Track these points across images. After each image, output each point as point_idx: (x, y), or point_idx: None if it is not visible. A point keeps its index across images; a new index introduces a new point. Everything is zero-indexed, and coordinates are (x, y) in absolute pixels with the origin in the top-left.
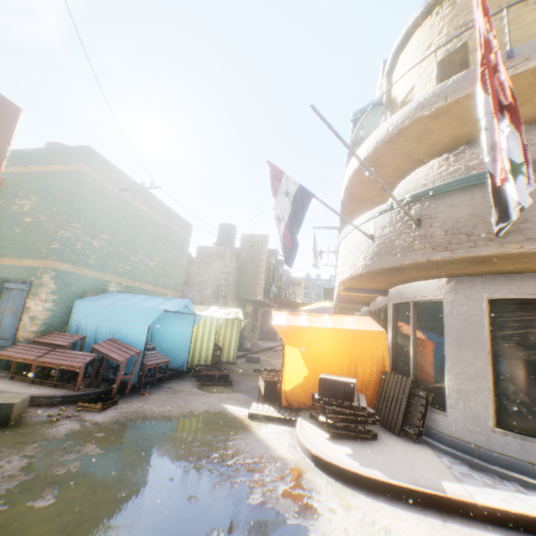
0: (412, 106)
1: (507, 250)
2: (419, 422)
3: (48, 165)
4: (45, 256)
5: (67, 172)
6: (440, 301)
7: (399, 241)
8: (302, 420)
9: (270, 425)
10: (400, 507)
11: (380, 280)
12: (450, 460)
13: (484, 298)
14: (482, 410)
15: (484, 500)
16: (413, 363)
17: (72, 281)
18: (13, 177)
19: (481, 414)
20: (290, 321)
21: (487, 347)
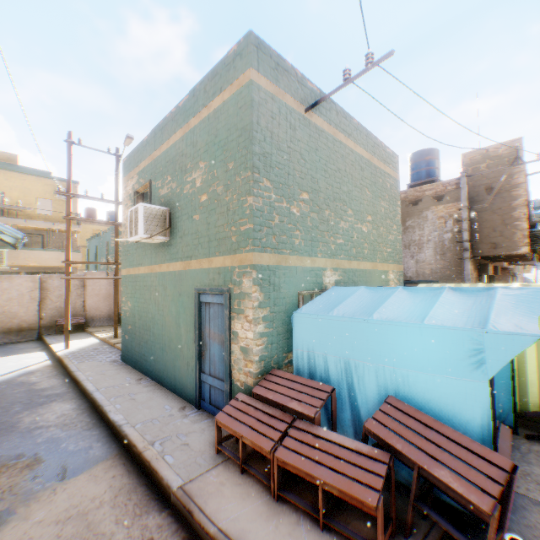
0: None
1: None
2: None
3: (204, 107)
4: (235, 248)
5: (230, 101)
6: None
7: None
8: None
9: None
10: None
11: None
12: None
13: None
14: None
15: None
16: None
17: (279, 281)
18: (175, 150)
19: None
20: None
21: None
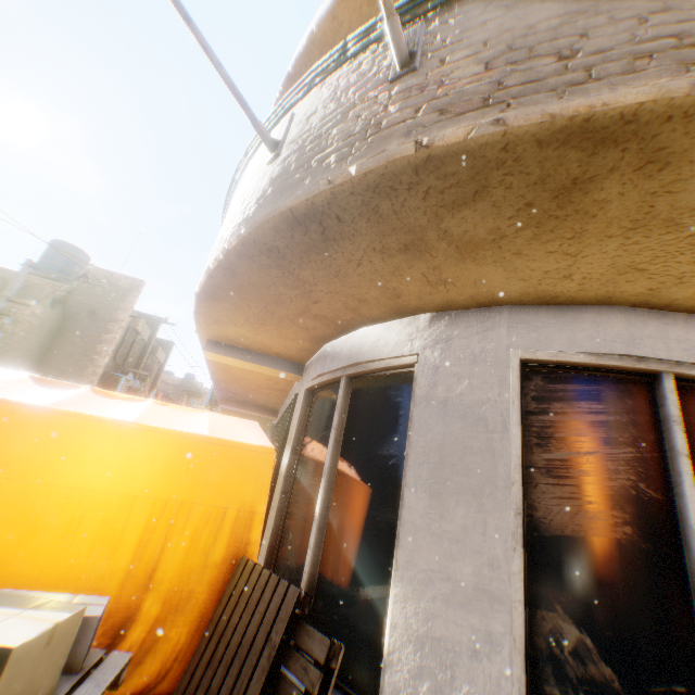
0: None
1: None
2: None
3: None
4: None
5: None
6: (407, 370)
7: (344, 125)
8: None
9: None
10: None
11: (284, 307)
12: None
13: (516, 359)
14: None
15: None
16: (316, 538)
17: None
18: None
19: None
20: (4, 389)
21: (518, 496)
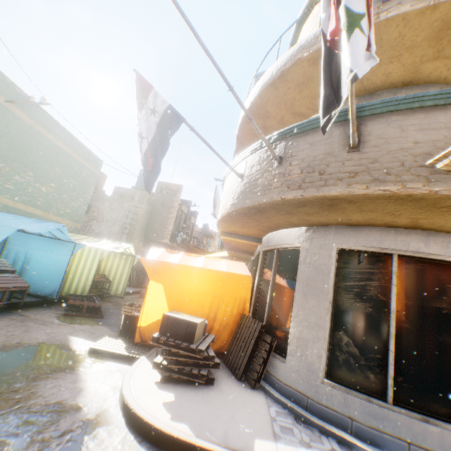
0: (295, 49)
1: (355, 191)
2: (259, 368)
3: None
4: None
5: None
6: (298, 249)
7: (262, 179)
8: (144, 359)
9: (107, 363)
10: None
11: (250, 224)
12: (278, 410)
13: (335, 248)
14: (317, 360)
15: None
16: (268, 308)
17: None
18: None
19: (316, 363)
20: (163, 257)
21: (330, 297)
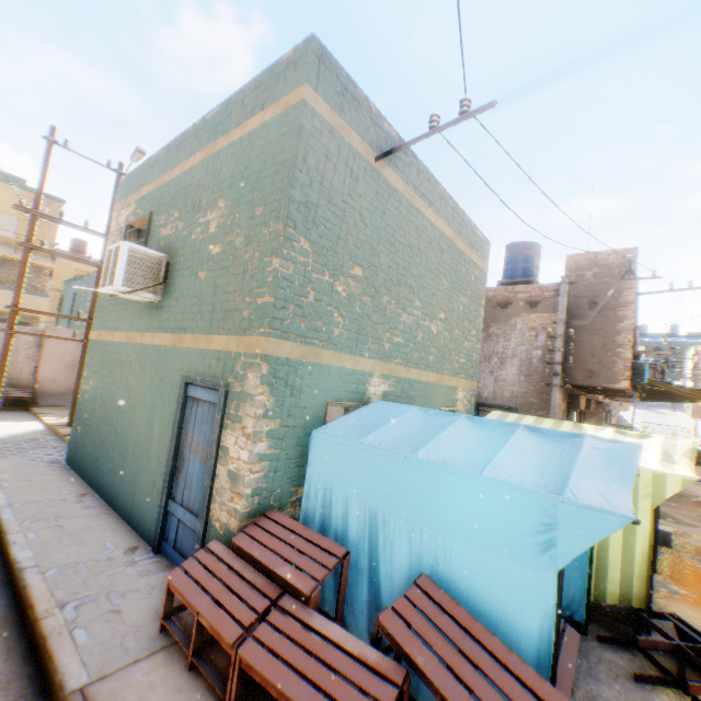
0: None
1: None
2: None
3: (238, 126)
4: (245, 327)
5: (273, 123)
6: None
7: None
8: None
9: None
10: None
11: None
12: None
13: None
14: None
15: None
16: None
17: (301, 383)
18: (191, 177)
19: None
20: None
21: None
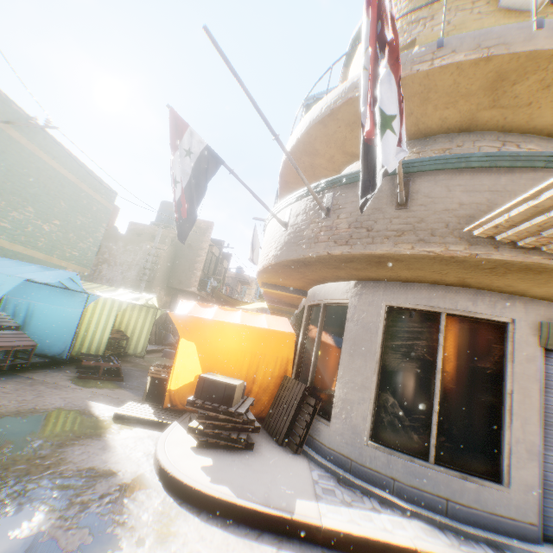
0: (346, 86)
1: (401, 250)
2: (302, 432)
3: None
4: None
5: None
6: (346, 305)
7: (308, 231)
8: (177, 425)
9: (135, 429)
10: (235, 533)
11: (294, 276)
12: (321, 474)
13: (384, 305)
14: (362, 422)
15: (332, 522)
16: (312, 369)
17: None
18: None
19: (360, 426)
20: (195, 311)
21: (378, 357)
